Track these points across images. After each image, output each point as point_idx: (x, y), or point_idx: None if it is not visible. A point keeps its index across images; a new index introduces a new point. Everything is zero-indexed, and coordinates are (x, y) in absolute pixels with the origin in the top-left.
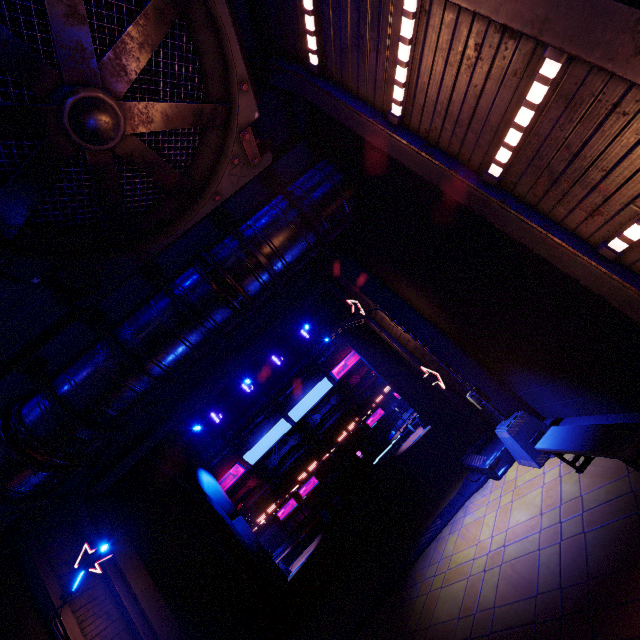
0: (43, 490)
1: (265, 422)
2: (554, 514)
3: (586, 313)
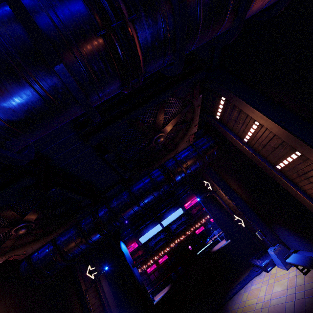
0: (97, 242)
1: (151, 224)
2: (292, 290)
3: (309, 213)
